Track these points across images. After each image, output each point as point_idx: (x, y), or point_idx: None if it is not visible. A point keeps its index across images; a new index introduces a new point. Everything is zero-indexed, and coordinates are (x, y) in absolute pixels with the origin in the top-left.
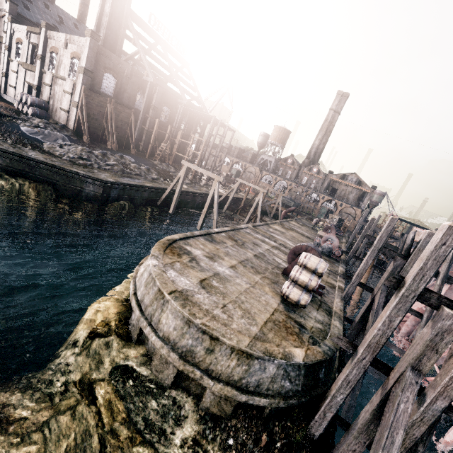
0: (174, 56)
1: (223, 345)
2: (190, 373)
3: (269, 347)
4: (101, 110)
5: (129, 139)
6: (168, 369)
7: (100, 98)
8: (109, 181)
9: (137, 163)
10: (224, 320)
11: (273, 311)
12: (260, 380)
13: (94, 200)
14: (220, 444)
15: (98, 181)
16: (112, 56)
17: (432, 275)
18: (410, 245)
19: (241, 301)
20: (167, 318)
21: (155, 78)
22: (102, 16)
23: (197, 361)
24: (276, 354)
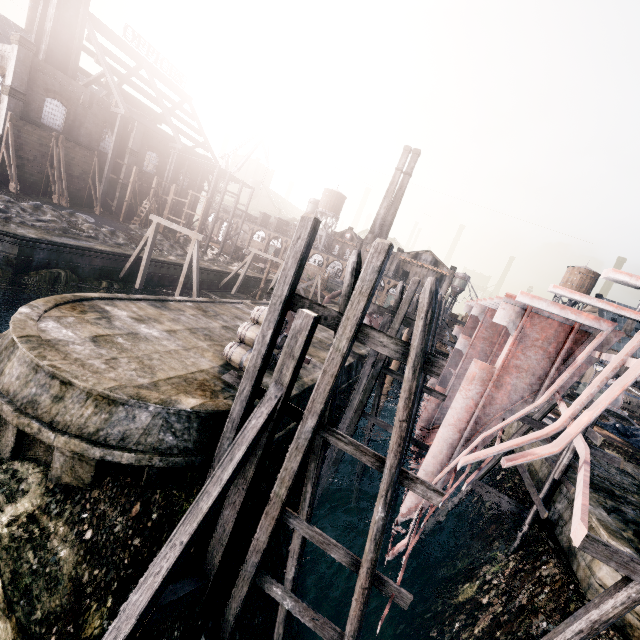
0: (168, 87)
1: (76, 389)
2: (26, 427)
3: (144, 393)
4: (42, 150)
5: (92, 193)
6: (8, 432)
7: (40, 131)
8: (28, 237)
9: (98, 224)
10: (98, 369)
11: (197, 371)
12: (126, 432)
13: (5, 265)
14: (68, 517)
15: (9, 237)
16: (57, 74)
17: (293, 275)
18: (399, 298)
19: (148, 358)
20: (12, 367)
21: (130, 110)
22: (45, 21)
23: (40, 413)
24: (150, 399)
